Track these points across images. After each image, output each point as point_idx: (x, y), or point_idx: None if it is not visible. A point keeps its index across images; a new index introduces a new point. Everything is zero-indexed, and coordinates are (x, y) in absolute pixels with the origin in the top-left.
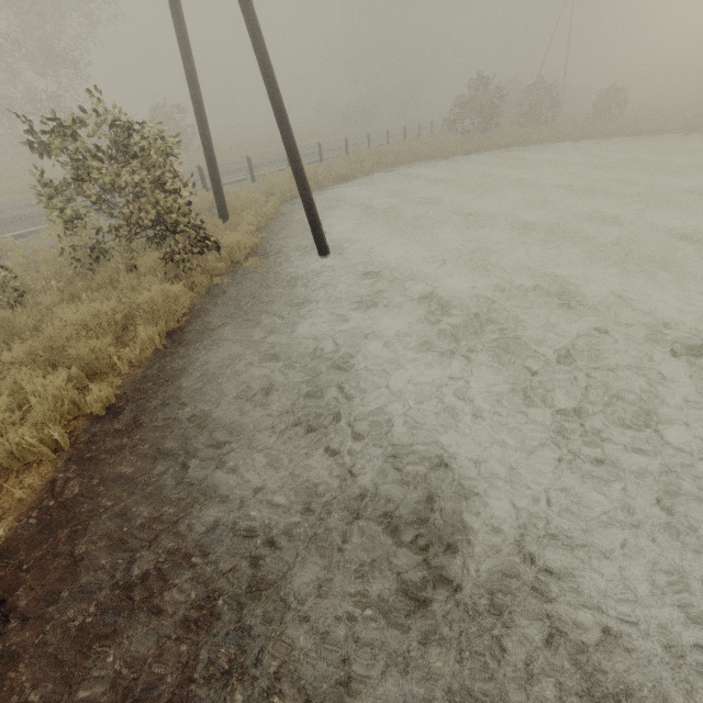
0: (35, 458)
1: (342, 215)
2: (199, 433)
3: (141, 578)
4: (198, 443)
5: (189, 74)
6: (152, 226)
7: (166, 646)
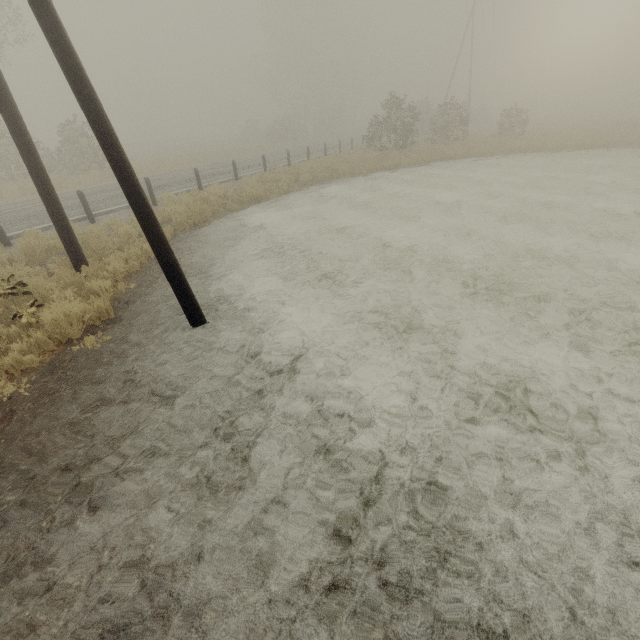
0: None
1: (242, 251)
2: None
3: None
4: None
5: None
6: None
7: None
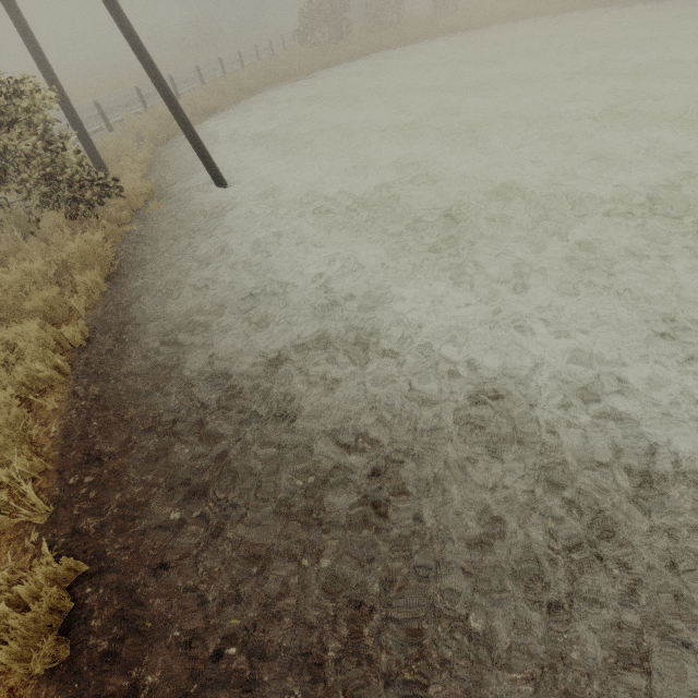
0: (45, 386)
1: (224, 148)
2: (179, 333)
3: (184, 412)
4: (181, 338)
5: (9, 6)
6: (42, 183)
7: (222, 431)
